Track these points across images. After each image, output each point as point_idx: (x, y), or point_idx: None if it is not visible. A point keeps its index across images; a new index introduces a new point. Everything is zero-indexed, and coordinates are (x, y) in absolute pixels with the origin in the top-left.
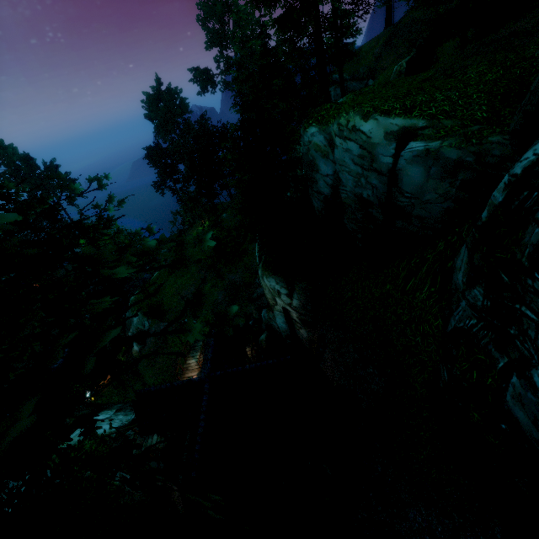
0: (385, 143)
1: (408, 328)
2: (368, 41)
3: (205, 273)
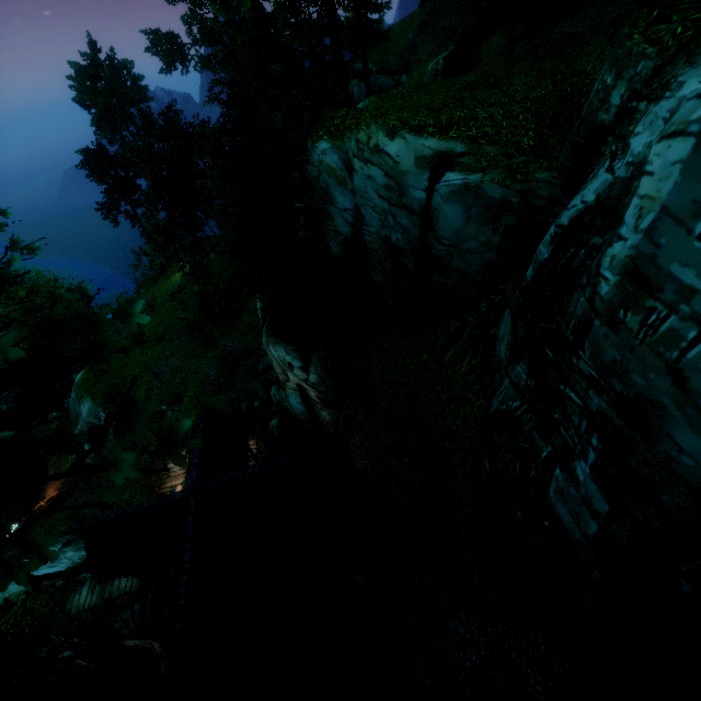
0: (416, 172)
1: (448, 409)
2: (400, 20)
3: (189, 339)
